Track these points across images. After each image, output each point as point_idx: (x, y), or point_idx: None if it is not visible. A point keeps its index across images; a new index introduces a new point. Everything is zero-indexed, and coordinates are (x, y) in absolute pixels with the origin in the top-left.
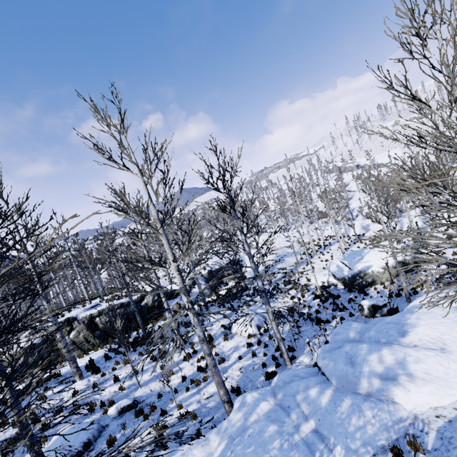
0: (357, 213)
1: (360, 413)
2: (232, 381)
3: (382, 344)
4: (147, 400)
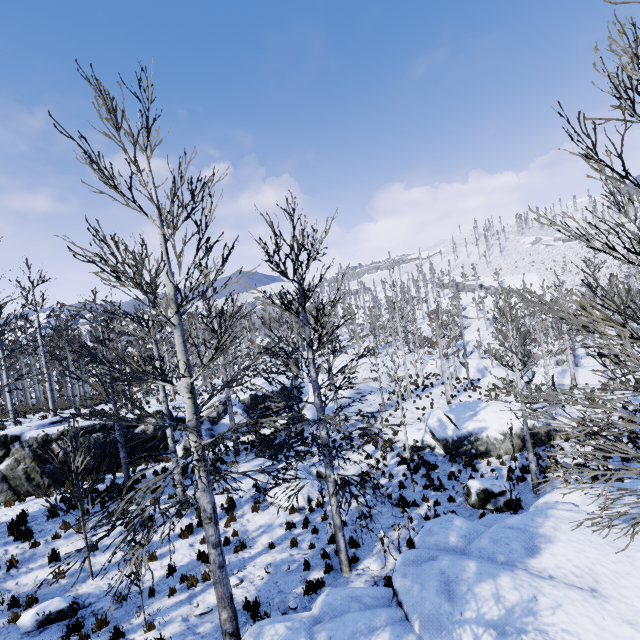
0: (472, 349)
1: None
2: (250, 588)
3: (499, 565)
4: (97, 603)
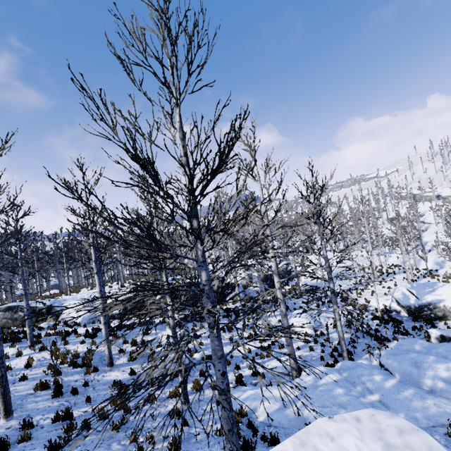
0: (430, 248)
1: (422, 399)
2: None
3: (450, 359)
4: None
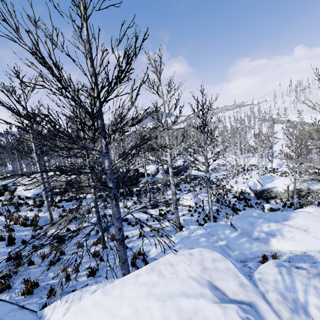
0: (277, 155)
1: (250, 243)
2: None
3: (271, 221)
4: (132, 220)
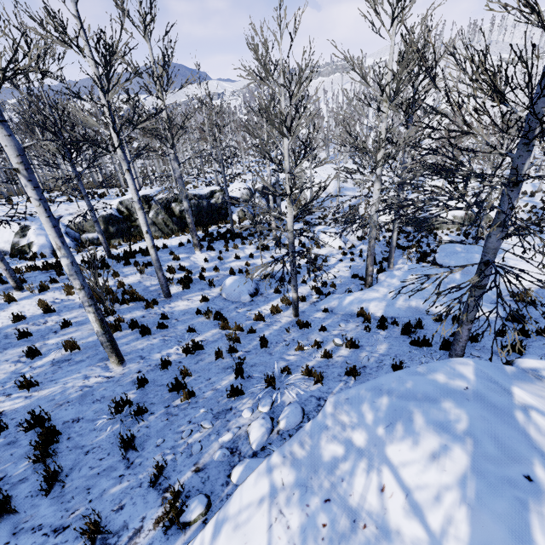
0: None
1: None
2: (345, 273)
3: None
4: (277, 275)
